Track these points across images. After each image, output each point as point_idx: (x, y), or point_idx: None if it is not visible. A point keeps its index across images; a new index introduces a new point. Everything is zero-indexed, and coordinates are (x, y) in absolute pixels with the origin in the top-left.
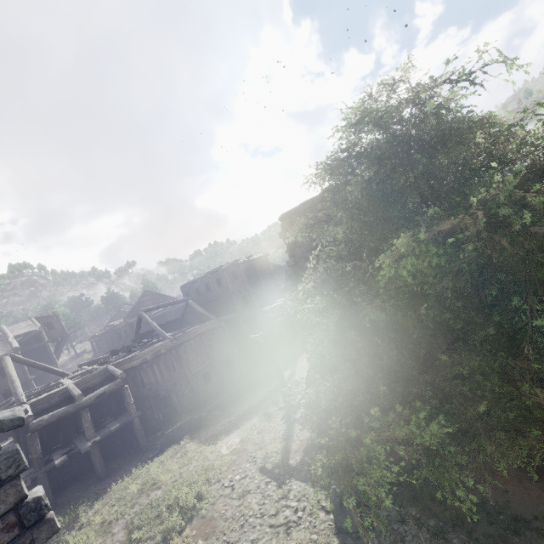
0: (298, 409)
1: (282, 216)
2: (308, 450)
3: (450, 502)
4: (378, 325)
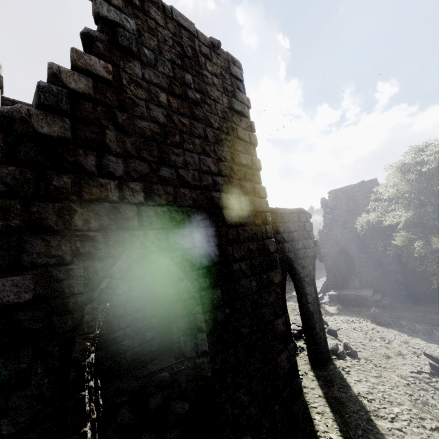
0: (322, 299)
1: (330, 191)
2: (339, 310)
3: (435, 320)
4: (417, 226)
